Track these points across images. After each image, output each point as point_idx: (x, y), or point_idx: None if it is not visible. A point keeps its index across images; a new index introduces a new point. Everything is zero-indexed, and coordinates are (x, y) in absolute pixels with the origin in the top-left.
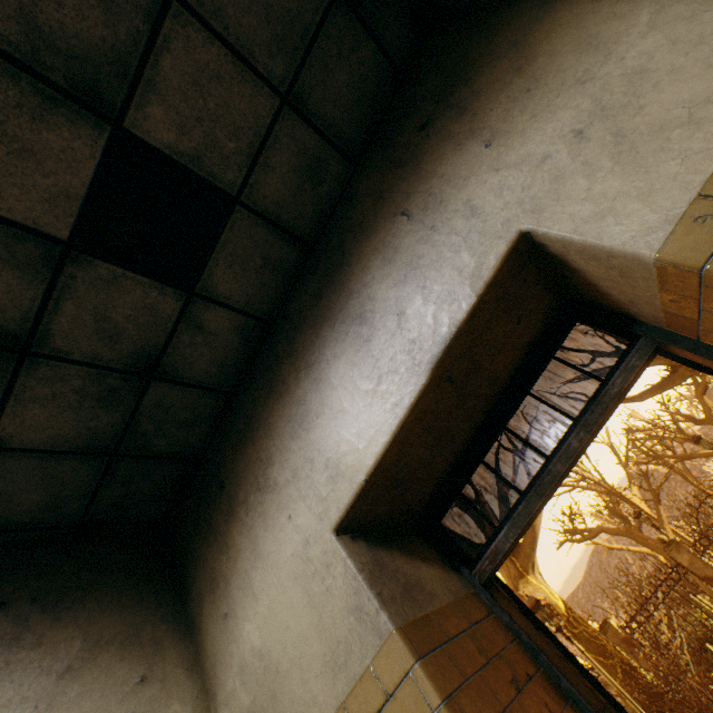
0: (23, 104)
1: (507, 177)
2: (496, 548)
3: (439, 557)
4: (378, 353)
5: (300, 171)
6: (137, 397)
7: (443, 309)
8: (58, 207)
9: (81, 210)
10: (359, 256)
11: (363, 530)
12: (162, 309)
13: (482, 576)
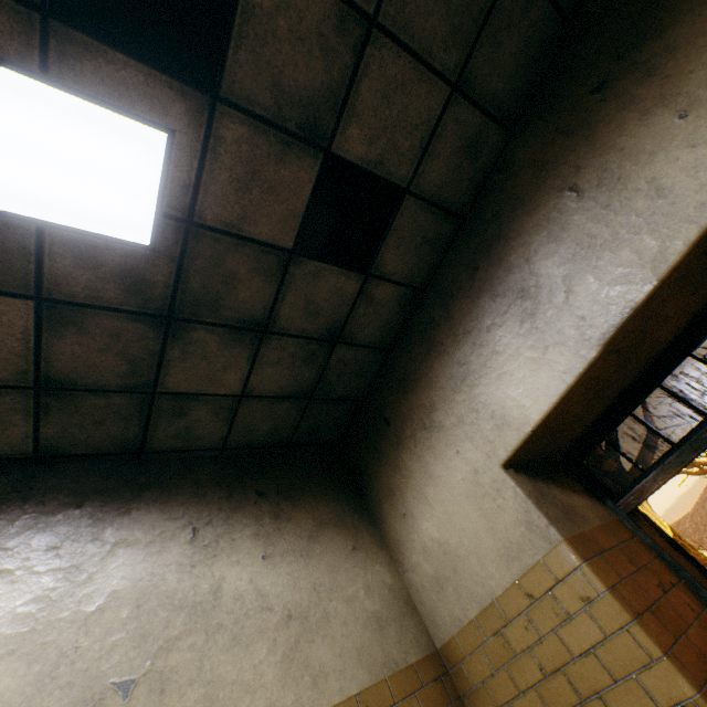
0: (271, 153)
1: (705, 156)
2: (642, 488)
3: (584, 490)
4: (543, 326)
5: (460, 151)
6: (326, 357)
7: (618, 290)
8: (287, 225)
9: (301, 224)
10: (518, 231)
11: (521, 466)
12: (346, 290)
13: (626, 508)
